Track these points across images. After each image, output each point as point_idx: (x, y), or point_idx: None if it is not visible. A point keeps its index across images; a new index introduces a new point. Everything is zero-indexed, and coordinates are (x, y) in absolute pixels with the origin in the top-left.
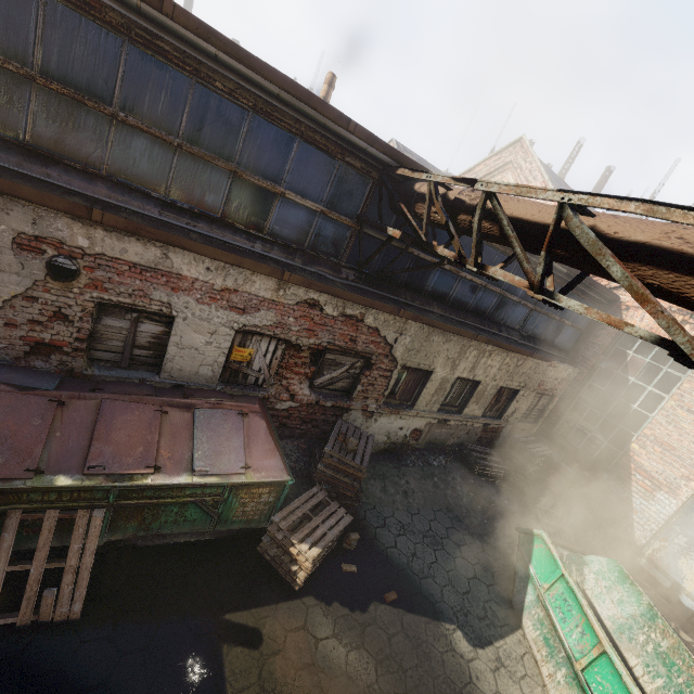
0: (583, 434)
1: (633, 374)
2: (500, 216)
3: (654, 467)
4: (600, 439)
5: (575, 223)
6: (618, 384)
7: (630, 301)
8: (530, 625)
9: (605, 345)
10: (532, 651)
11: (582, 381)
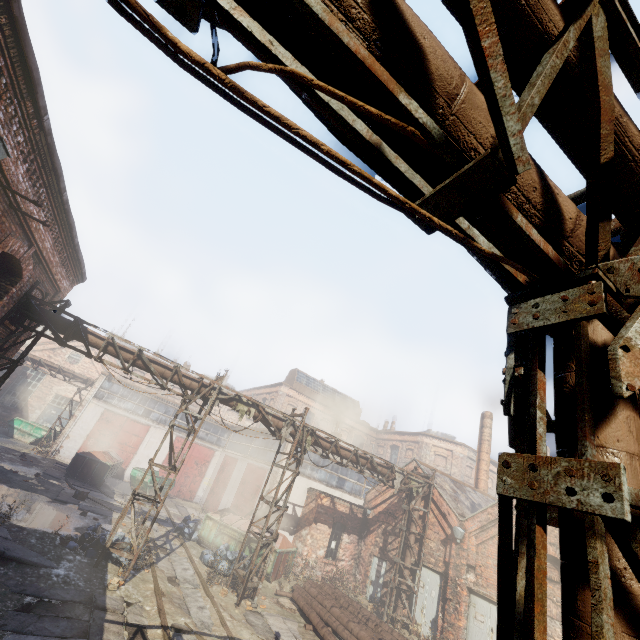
0: (12, 400)
1: (30, 379)
2: (29, 358)
3: (36, 404)
4: (18, 401)
5: (42, 362)
6: (25, 382)
7: None
8: (17, 435)
9: (21, 370)
10: (18, 439)
11: (12, 383)
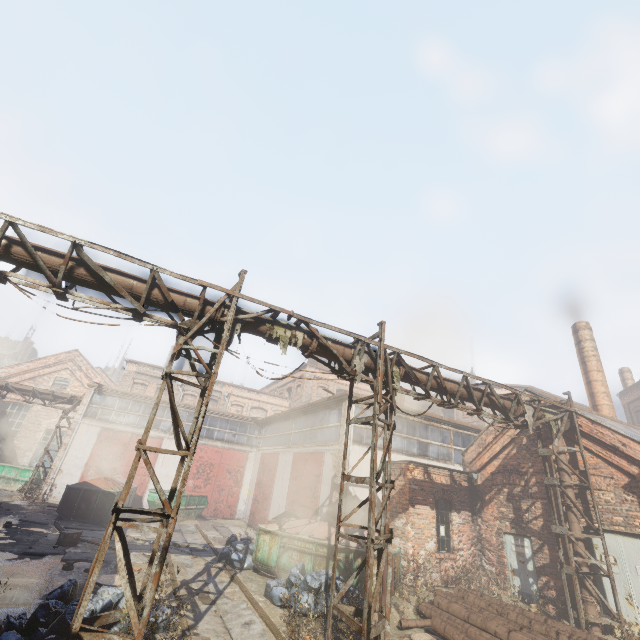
0: None
1: (11, 418)
2: None
3: (24, 446)
4: (2, 446)
5: (10, 386)
6: (6, 423)
7: (5, 392)
8: (0, 485)
9: None
10: (3, 489)
11: None
